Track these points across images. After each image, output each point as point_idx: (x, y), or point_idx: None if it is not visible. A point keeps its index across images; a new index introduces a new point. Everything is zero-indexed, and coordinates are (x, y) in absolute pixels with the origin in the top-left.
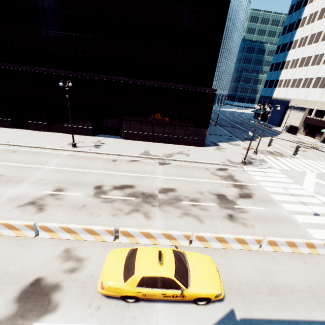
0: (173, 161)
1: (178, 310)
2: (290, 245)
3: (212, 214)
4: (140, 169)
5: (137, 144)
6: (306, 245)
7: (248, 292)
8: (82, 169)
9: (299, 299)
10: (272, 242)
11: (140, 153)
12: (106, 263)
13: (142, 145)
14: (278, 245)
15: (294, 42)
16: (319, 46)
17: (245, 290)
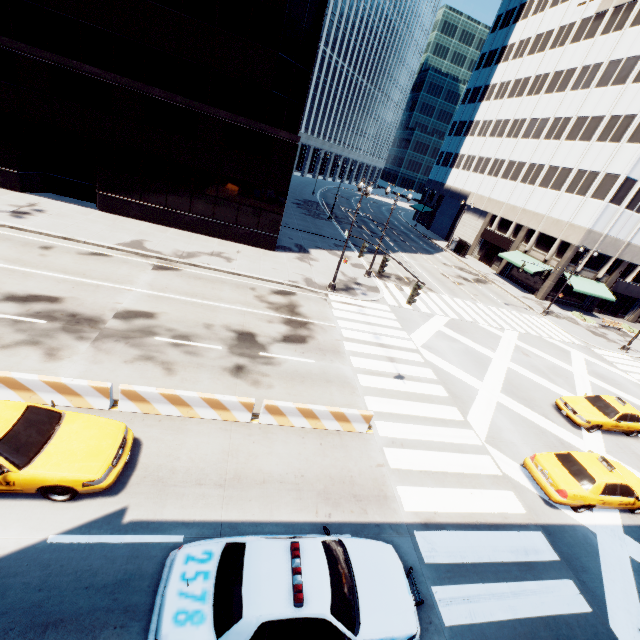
0: (190, 267)
1: (4, 510)
2: (306, 415)
3: (203, 361)
4: (100, 272)
5: (126, 226)
6: (333, 415)
7: (179, 483)
8: None
9: (268, 494)
10: (275, 410)
11: (123, 241)
12: None
13: (138, 228)
14: (285, 415)
15: (491, 88)
16: (523, 104)
17: (175, 480)
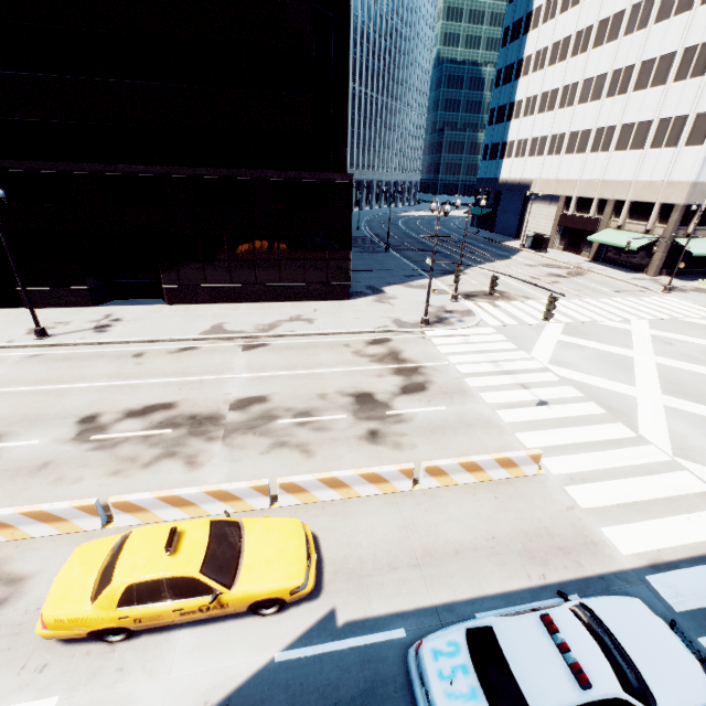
0: (277, 339)
1: (221, 635)
2: (469, 469)
3: (335, 435)
4: (196, 367)
5: (199, 313)
6: (498, 463)
7: (372, 572)
8: (54, 386)
9: (467, 565)
10: (435, 470)
11: (204, 330)
12: (59, 574)
13: (211, 313)
14: (447, 474)
15: (526, 61)
16: (569, 67)
17: (366, 569)
